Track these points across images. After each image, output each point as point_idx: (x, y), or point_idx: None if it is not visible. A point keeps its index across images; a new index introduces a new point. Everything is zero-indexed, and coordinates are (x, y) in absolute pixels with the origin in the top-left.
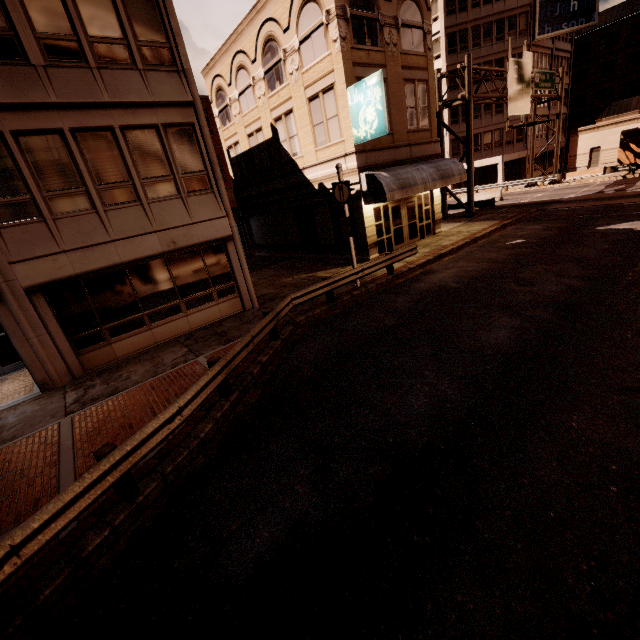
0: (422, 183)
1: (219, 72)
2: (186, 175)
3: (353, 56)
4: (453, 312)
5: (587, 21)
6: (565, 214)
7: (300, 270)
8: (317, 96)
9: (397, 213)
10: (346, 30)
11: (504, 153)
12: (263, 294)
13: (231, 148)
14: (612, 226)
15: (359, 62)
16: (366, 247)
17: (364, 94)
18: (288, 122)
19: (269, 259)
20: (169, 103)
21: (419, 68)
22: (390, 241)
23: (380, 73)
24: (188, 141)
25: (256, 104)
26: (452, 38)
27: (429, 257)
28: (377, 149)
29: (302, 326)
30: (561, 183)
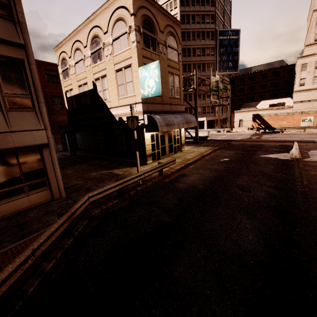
0: (177, 124)
1: (64, 50)
2: (10, 95)
3: (143, 52)
4: (208, 211)
5: (235, 71)
6: (241, 147)
7: (103, 167)
8: (121, 69)
9: (163, 138)
10: (140, 38)
11: (206, 116)
12: (73, 185)
13: (68, 92)
14: (267, 155)
15: (146, 56)
16: (145, 156)
17: (148, 72)
18: (103, 81)
19: (85, 157)
20: (0, 40)
21: (175, 68)
22: (159, 153)
23: (158, 62)
24: (16, 71)
25: (85, 69)
26: (185, 66)
27: (182, 165)
28: (154, 103)
29: (96, 218)
30: (231, 132)
